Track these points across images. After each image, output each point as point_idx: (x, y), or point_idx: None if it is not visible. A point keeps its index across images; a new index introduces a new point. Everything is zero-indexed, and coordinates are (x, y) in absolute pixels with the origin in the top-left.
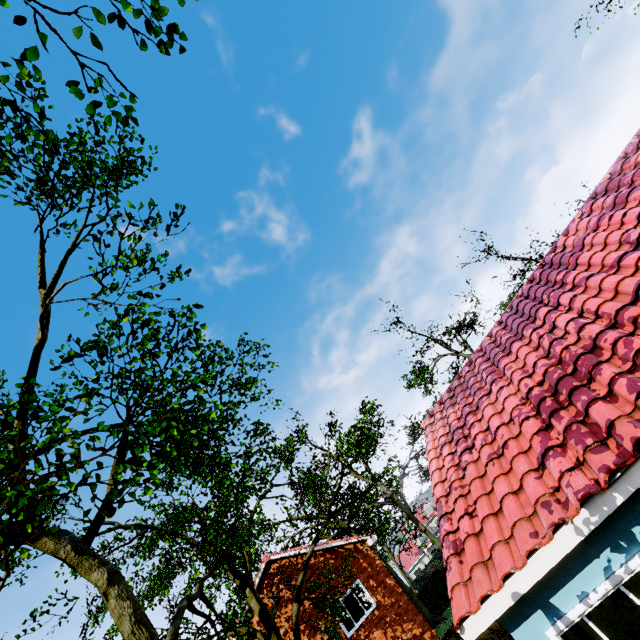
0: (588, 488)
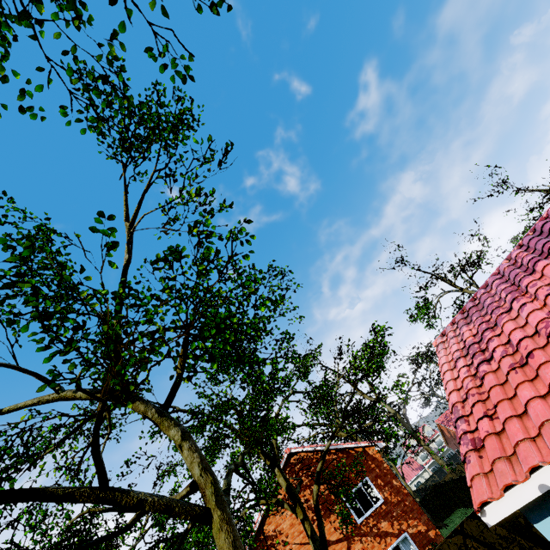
0: None
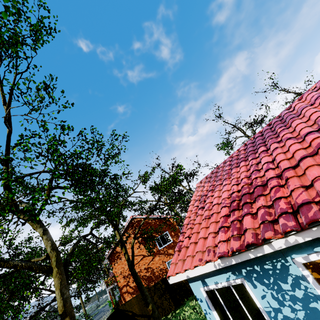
0: (223, 253)
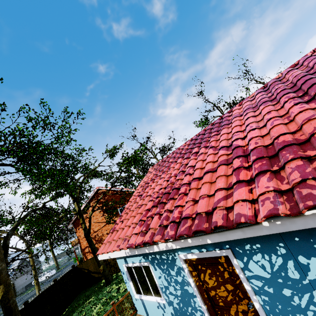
0: (130, 245)
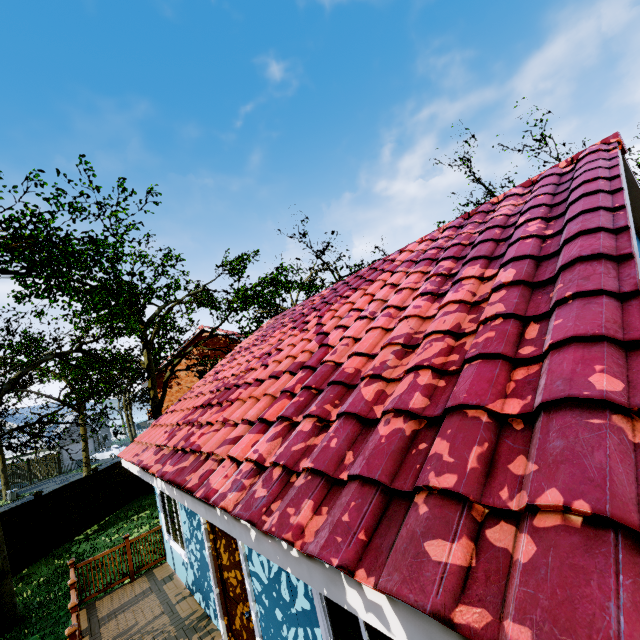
0: (139, 463)
